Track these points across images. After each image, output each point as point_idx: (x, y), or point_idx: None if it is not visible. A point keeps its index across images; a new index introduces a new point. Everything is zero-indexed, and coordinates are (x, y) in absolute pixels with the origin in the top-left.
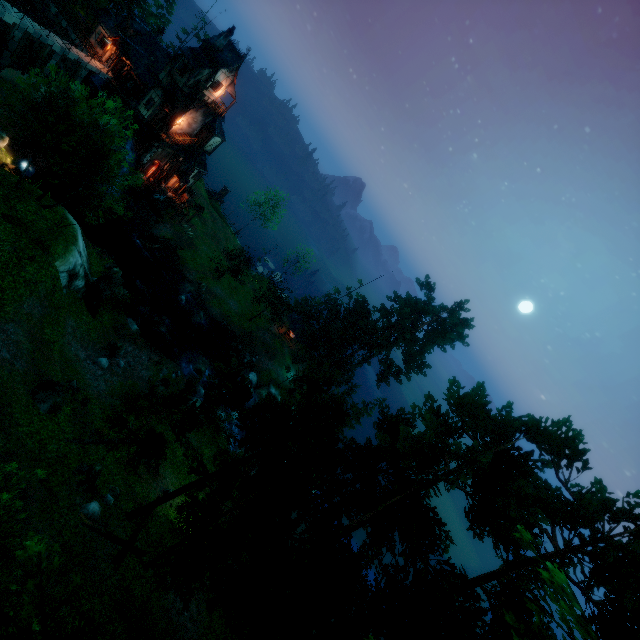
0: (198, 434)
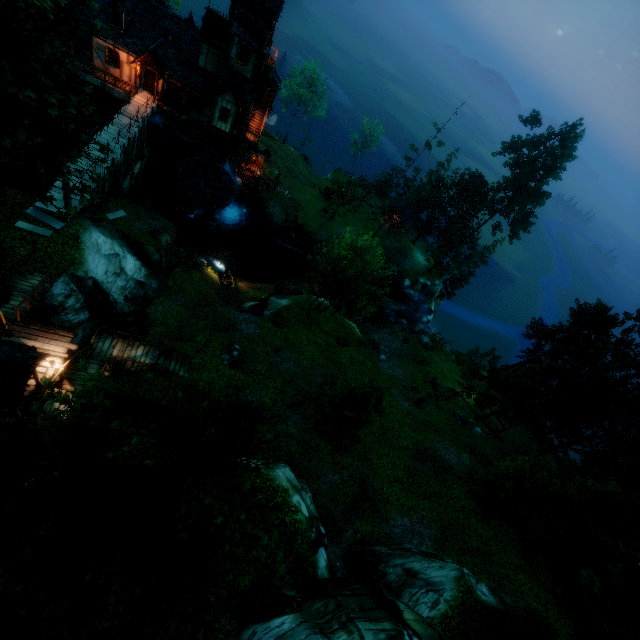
0: (436, 353)
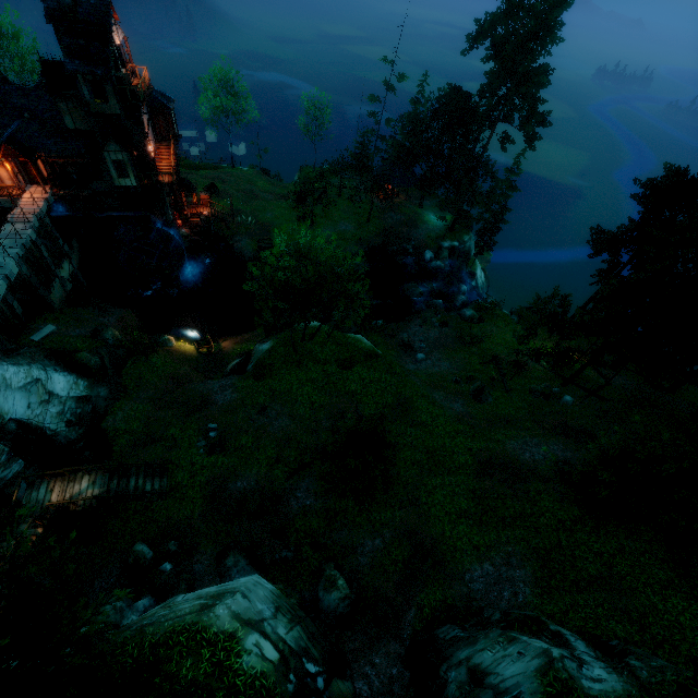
0: (488, 323)
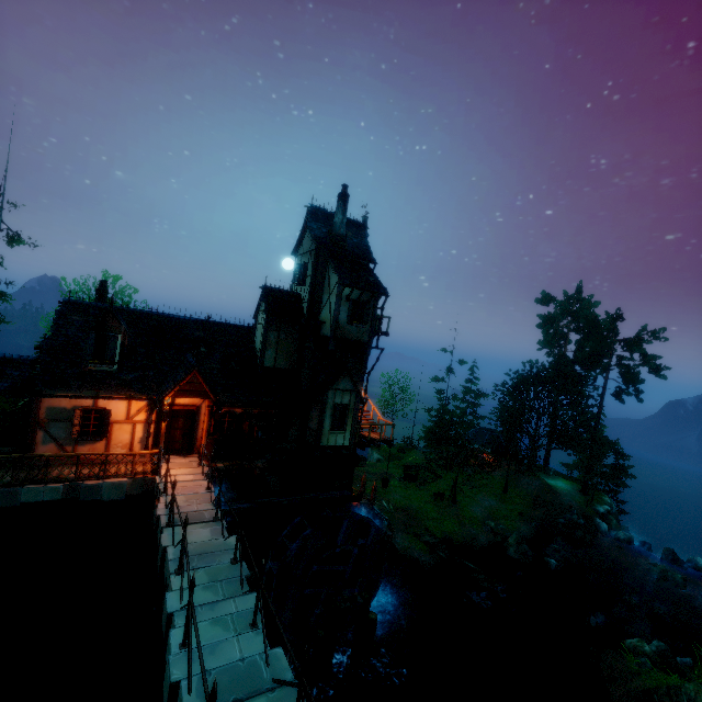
0: None
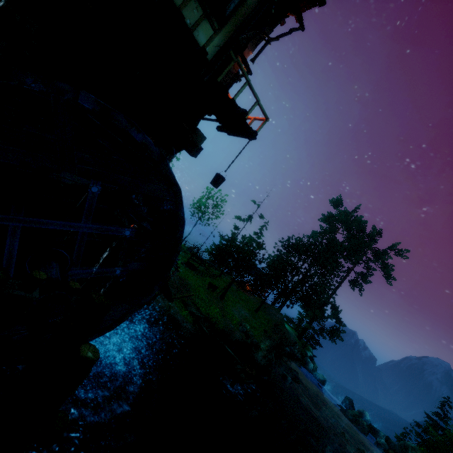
0: None
